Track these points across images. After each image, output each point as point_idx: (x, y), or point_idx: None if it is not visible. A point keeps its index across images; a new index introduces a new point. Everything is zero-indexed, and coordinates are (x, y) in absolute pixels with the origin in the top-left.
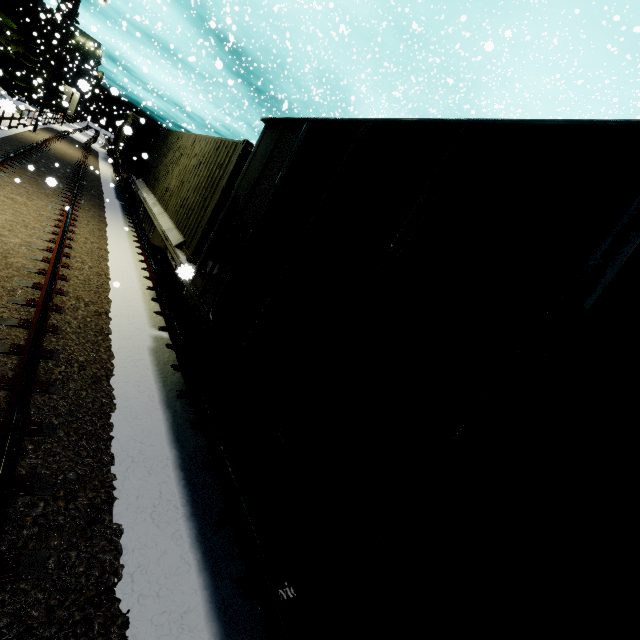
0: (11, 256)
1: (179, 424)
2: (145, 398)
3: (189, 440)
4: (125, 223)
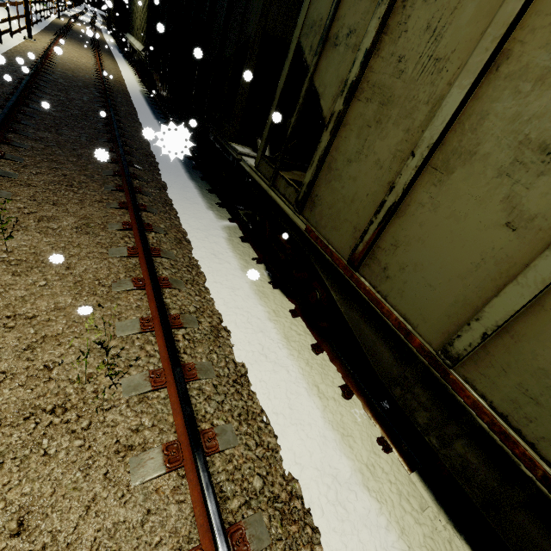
0: (86, 64)
1: (148, 100)
2: (138, 95)
3: (151, 102)
4: (126, 62)
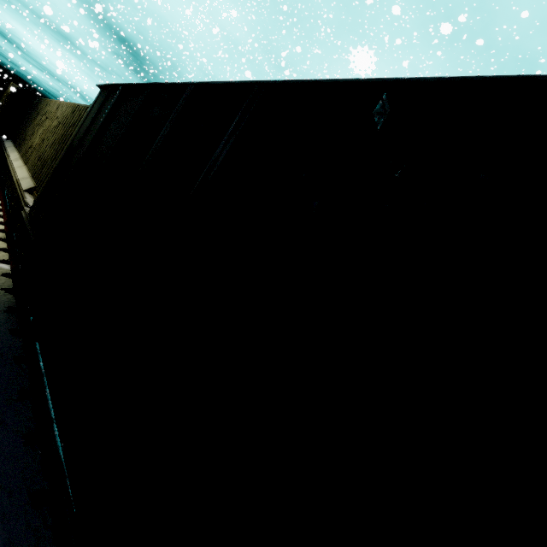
0: None
1: None
2: None
3: (5, 342)
4: None
